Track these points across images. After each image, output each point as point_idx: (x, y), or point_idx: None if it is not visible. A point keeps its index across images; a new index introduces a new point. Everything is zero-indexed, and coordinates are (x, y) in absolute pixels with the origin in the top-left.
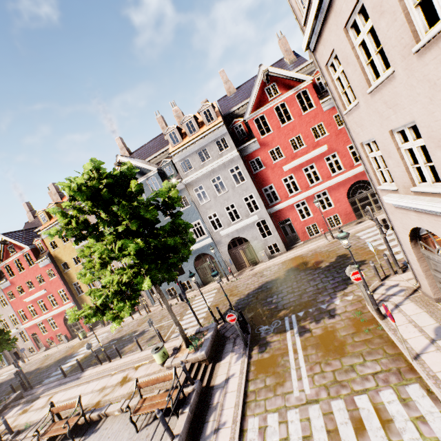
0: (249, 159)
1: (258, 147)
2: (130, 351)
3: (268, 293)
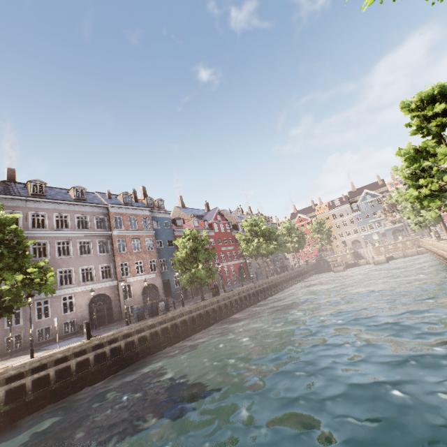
0: None
1: None
2: None
3: None
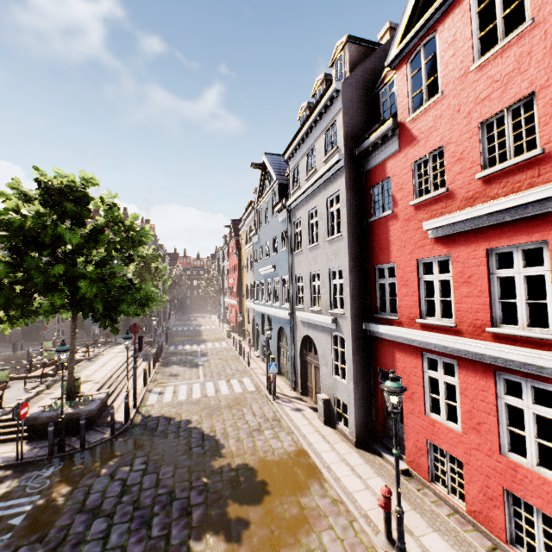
0: (372, 181)
1: (395, 149)
2: (162, 371)
3: (165, 454)
